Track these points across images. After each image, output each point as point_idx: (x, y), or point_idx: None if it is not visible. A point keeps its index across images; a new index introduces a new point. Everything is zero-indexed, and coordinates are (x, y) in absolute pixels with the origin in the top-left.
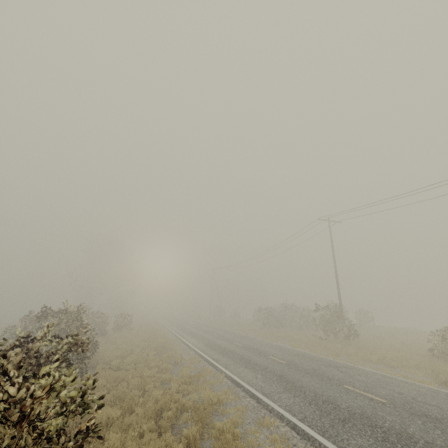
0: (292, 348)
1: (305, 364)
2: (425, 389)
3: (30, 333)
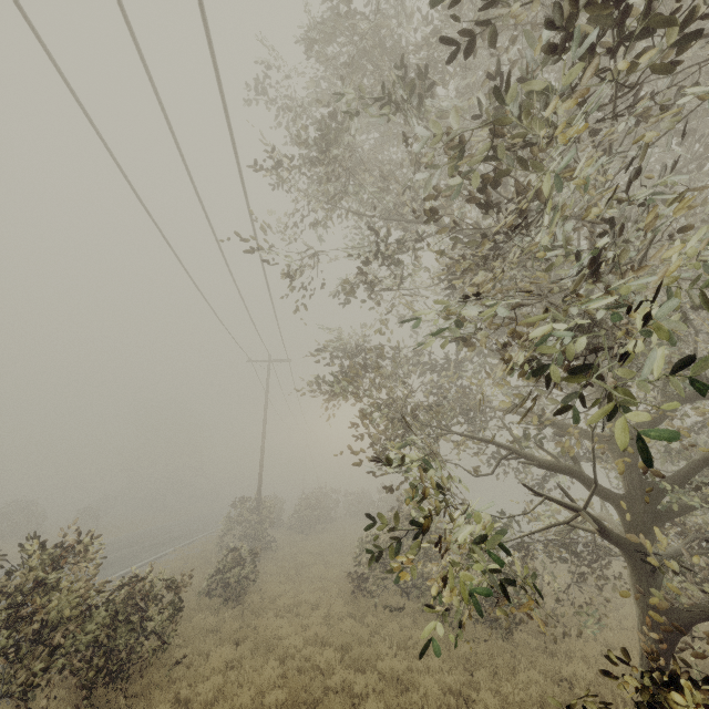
0: (128, 566)
1: None
2: None
3: None
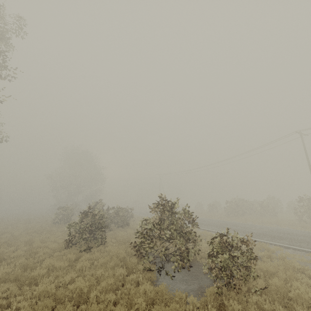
0: None
1: None
2: None
3: (147, 230)
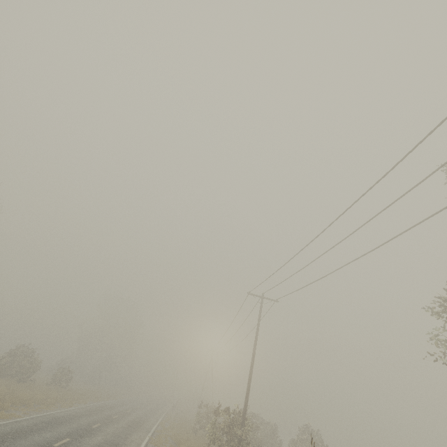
0: None
1: None
2: None
3: None
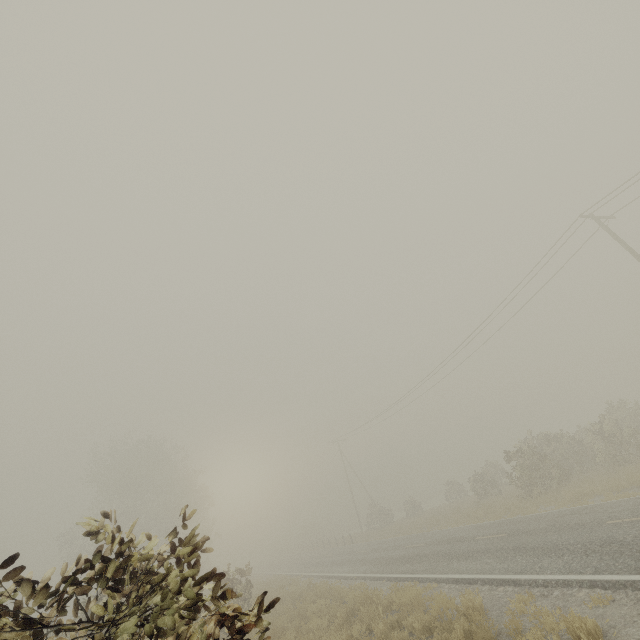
0: None
1: None
2: None
3: None
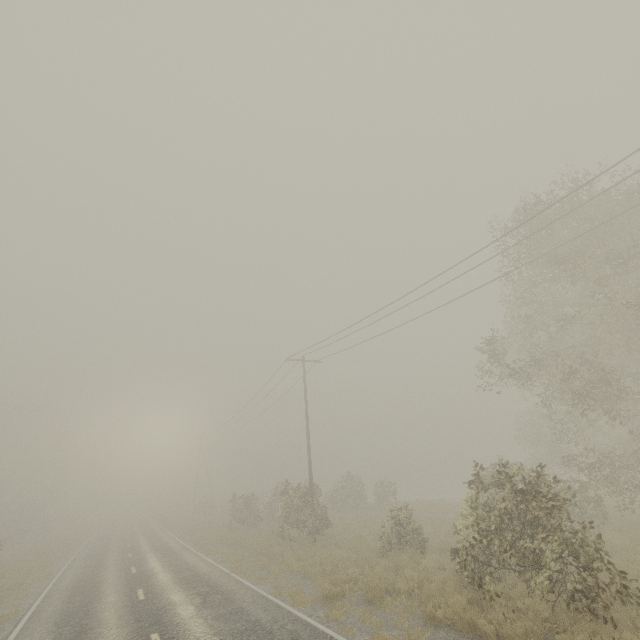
0: (210, 565)
1: (170, 597)
2: (273, 617)
3: None
